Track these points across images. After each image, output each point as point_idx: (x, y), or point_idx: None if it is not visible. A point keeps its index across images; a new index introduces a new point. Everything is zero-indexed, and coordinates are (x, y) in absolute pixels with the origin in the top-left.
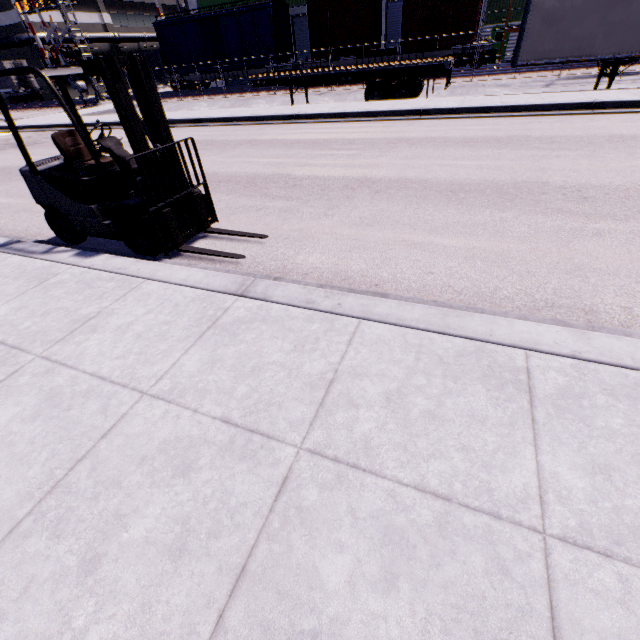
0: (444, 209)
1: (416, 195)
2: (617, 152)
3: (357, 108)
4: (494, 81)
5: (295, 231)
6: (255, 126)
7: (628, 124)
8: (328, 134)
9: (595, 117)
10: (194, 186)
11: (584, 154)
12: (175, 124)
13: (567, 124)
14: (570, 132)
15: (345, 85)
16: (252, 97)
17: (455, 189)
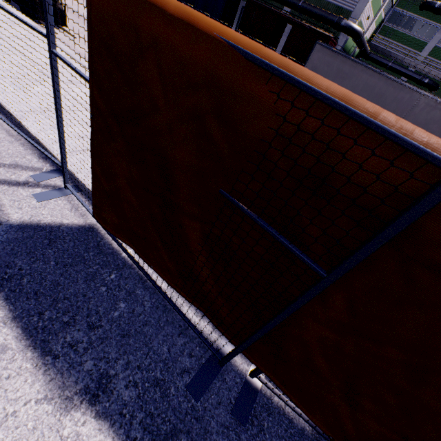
0: None
1: None
2: None
3: None
4: None
5: None
6: None
7: None
8: None
9: None
10: (58, 4)
11: None
12: None
13: None
14: None
15: None
16: None
17: None
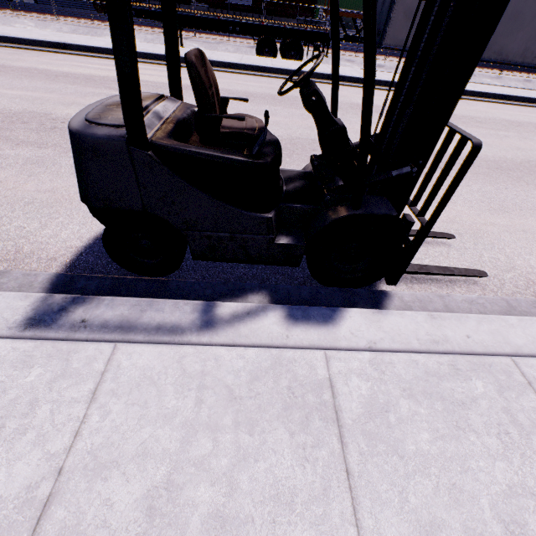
0: (527, 190)
1: (479, 172)
2: (534, 135)
3: (269, 63)
4: (341, 56)
5: (451, 222)
6: (160, 66)
7: (497, 111)
8: (271, 89)
9: (467, 102)
10: None
11: (518, 135)
12: (24, 45)
13: (460, 106)
14: (474, 114)
15: (207, 33)
16: (97, 26)
17: (497, 166)
